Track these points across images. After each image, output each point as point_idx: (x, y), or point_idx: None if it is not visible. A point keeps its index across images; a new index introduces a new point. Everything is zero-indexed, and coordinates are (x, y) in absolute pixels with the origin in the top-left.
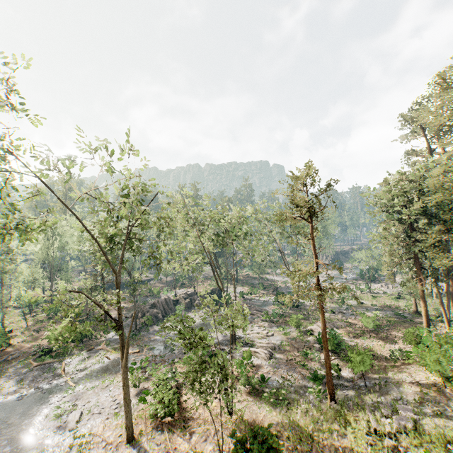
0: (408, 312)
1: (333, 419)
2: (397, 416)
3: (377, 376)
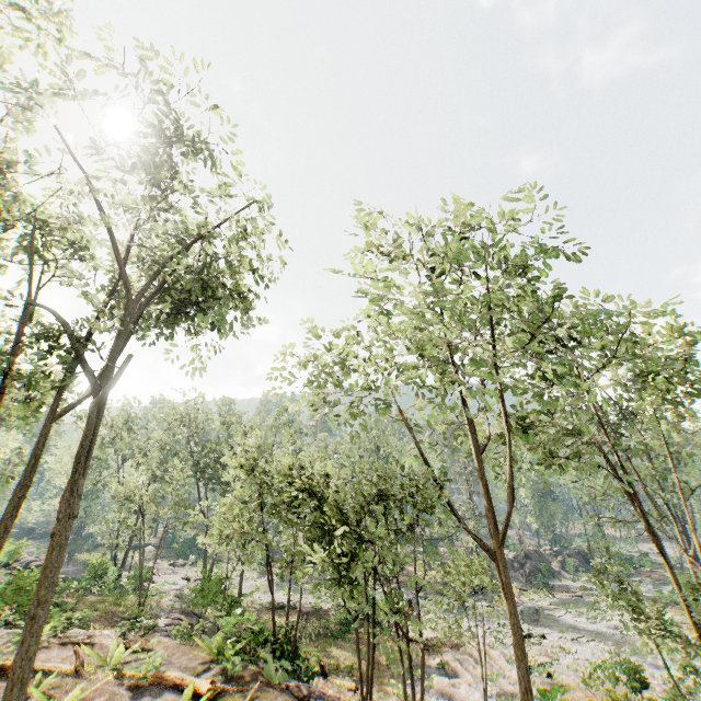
0: None
1: None
2: None
3: None
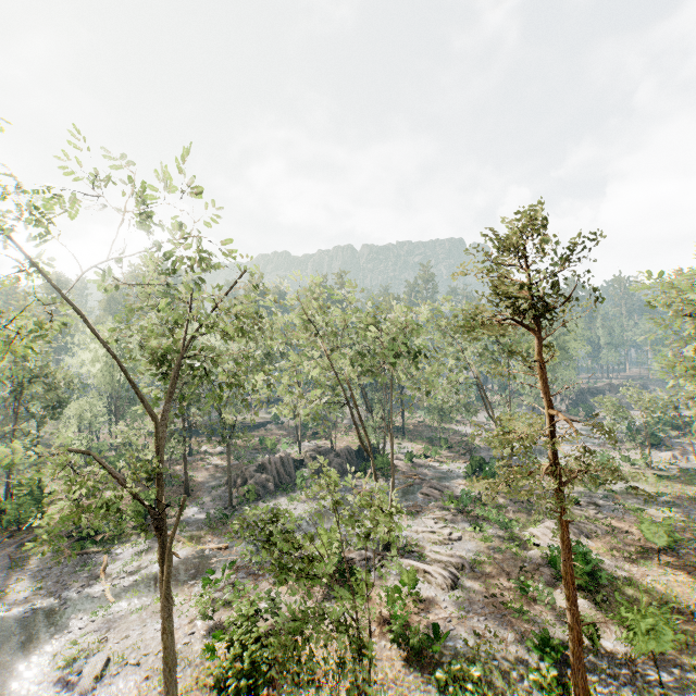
0: None
1: None
2: None
3: (685, 661)
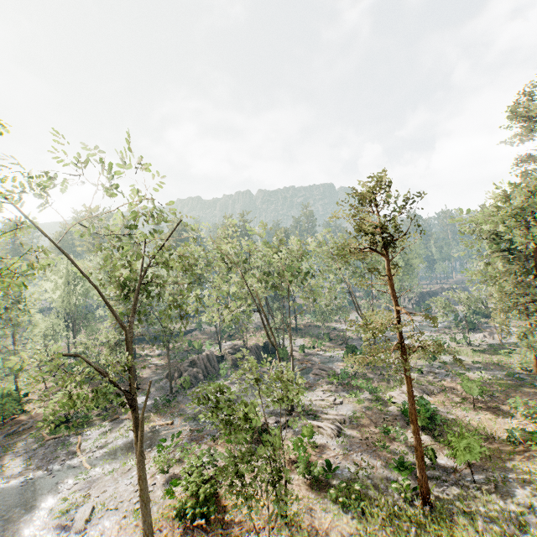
0: (524, 372)
1: (429, 532)
2: (528, 536)
3: (490, 466)
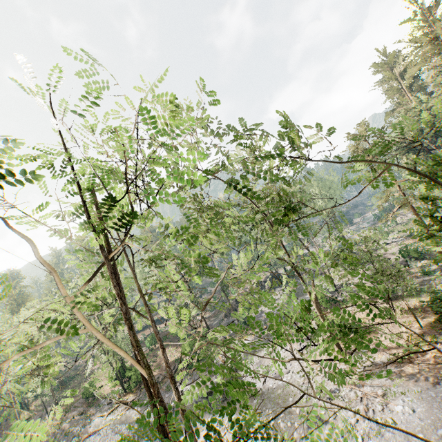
0: None
1: None
2: None
3: None
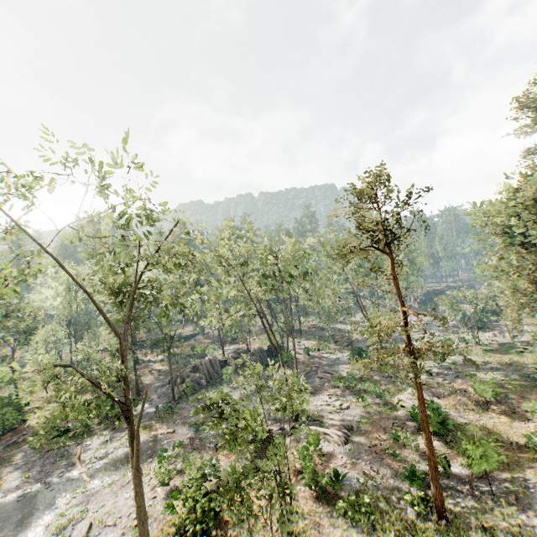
0: None
1: None
2: None
3: (508, 475)
